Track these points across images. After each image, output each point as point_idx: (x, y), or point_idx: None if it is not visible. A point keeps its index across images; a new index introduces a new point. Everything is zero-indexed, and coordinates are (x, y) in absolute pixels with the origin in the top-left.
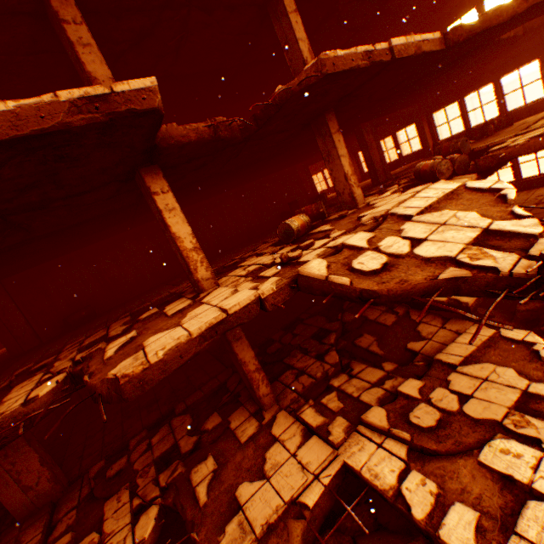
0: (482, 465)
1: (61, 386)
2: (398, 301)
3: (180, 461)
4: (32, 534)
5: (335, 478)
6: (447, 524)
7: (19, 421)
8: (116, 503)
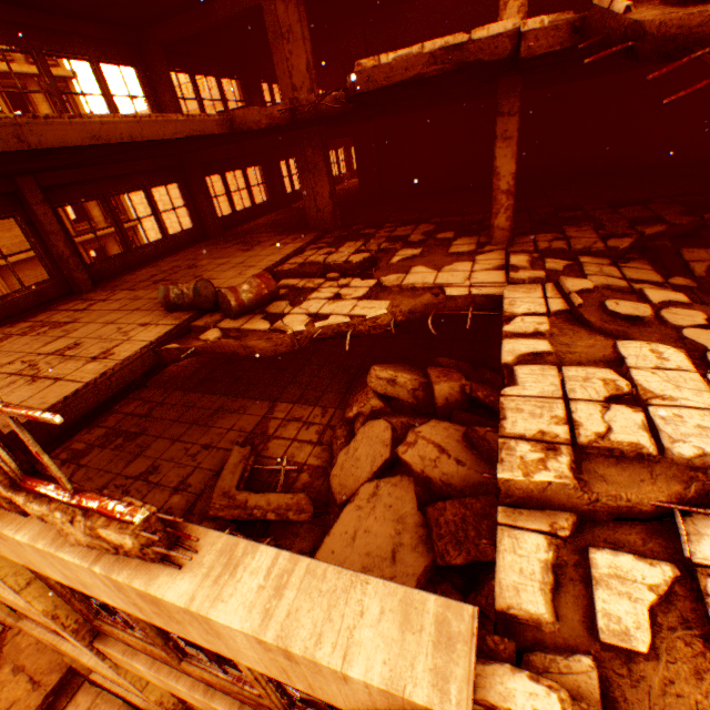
0: (613, 347)
1: (341, 99)
2: (668, 56)
3: (400, 243)
4: (311, 236)
5: (485, 300)
6: (517, 341)
7: (308, 104)
8: (352, 244)
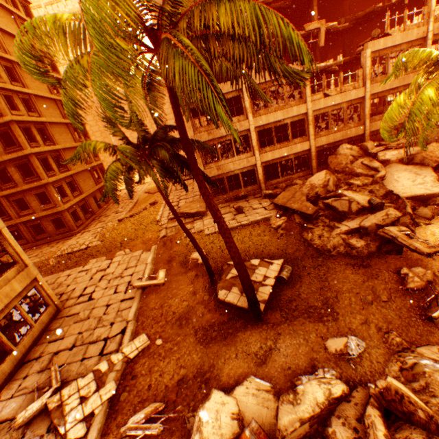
0: None
1: None
2: None
3: None
4: None
5: None
6: None
7: None
8: None
